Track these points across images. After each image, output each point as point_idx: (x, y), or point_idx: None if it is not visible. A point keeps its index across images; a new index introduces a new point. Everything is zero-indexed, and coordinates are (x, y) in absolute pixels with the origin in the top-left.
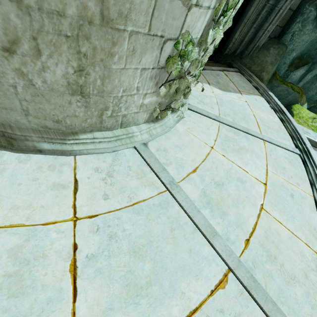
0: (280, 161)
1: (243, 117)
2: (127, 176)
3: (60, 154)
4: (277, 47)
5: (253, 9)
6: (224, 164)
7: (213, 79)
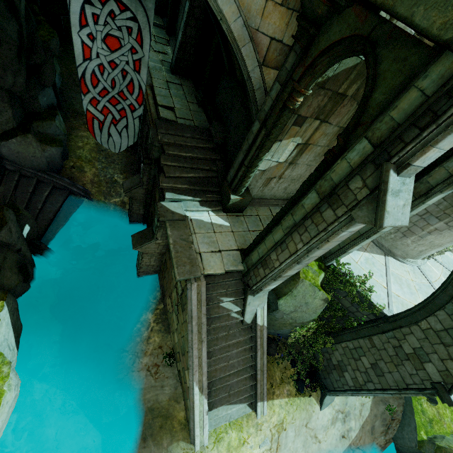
0: None
1: (452, 266)
2: (418, 274)
3: (402, 262)
4: None
5: None
6: None
7: None
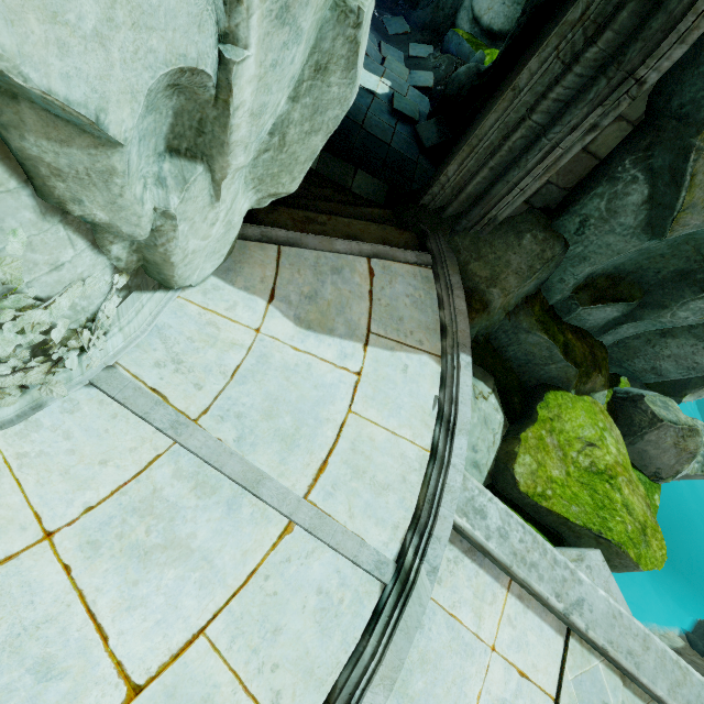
0: (285, 602)
1: (292, 428)
2: None
3: None
4: (543, 237)
5: (496, 118)
6: (38, 602)
7: (305, 281)
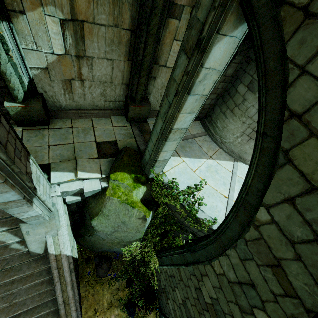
0: None
1: None
2: None
3: None
4: None
5: None
6: None
7: None
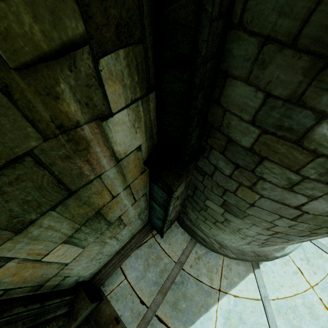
0: None
1: None
2: (315, 258)
3: (284, 256)
4: None
5: None
6: None
7: None
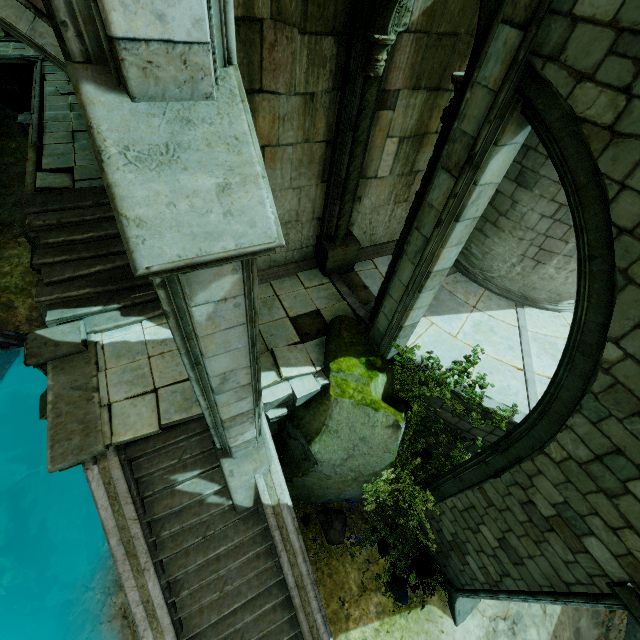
0: None
1: None
2: None
3: (555, 311)
4: None
5: None
6: None
7: None
